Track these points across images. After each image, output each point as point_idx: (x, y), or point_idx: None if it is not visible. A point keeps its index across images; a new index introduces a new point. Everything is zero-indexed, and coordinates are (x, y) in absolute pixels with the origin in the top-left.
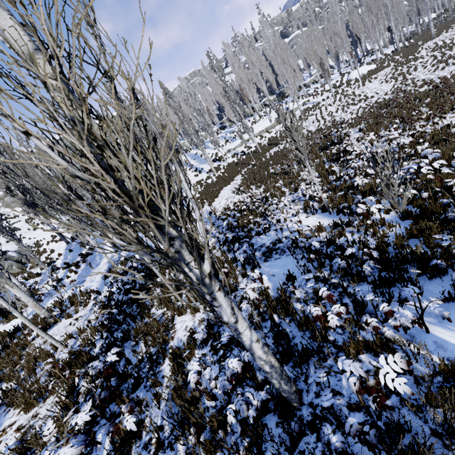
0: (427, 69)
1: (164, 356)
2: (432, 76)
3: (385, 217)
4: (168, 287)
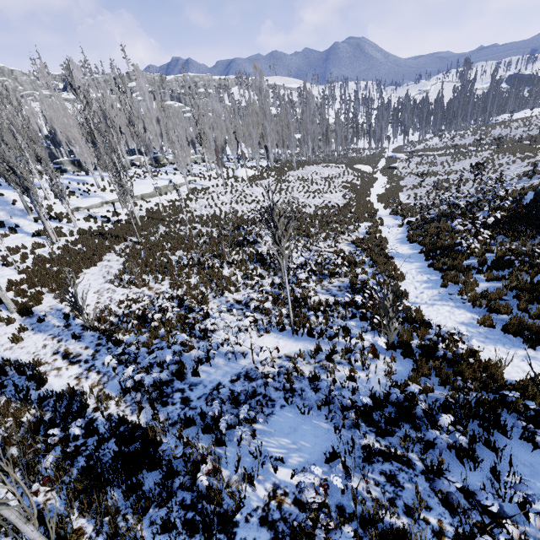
0: (302, 194)
1: None
2: (308, 201)
3: (362, 344)
4: None
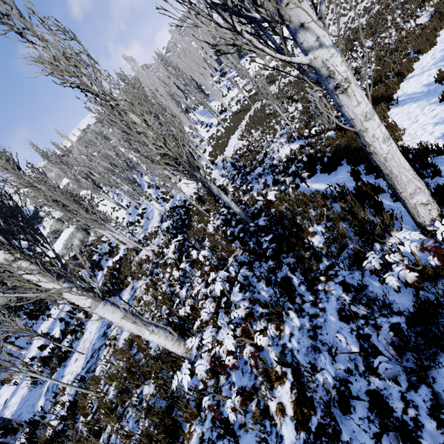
0: None
1: (205, 238)
2: None
3: (331, 133)
4: (201, 213)
